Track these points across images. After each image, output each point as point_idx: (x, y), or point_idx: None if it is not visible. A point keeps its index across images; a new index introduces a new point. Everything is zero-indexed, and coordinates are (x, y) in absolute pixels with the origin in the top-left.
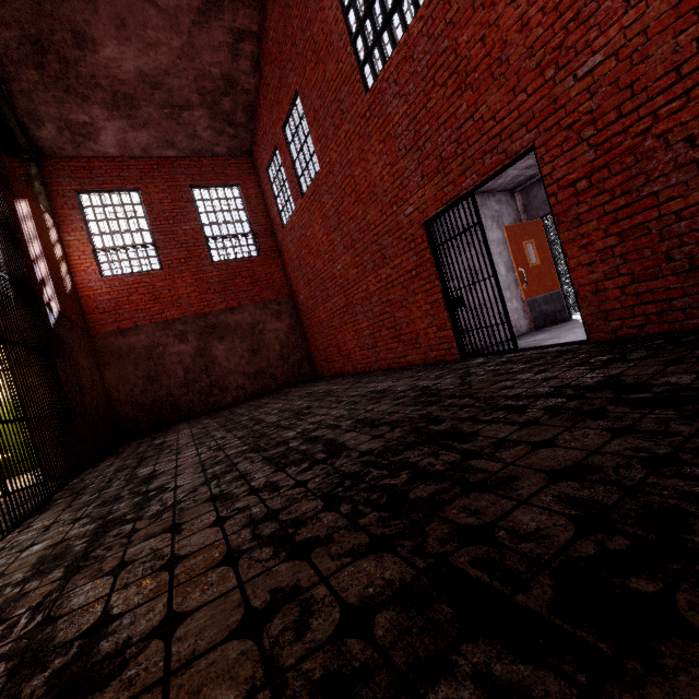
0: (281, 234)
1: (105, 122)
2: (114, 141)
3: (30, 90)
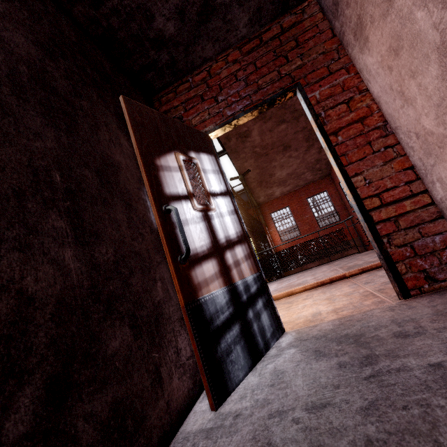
0: (350, 210)
1: (276, 190)
2: (279, 193)
3: (258, 192)
